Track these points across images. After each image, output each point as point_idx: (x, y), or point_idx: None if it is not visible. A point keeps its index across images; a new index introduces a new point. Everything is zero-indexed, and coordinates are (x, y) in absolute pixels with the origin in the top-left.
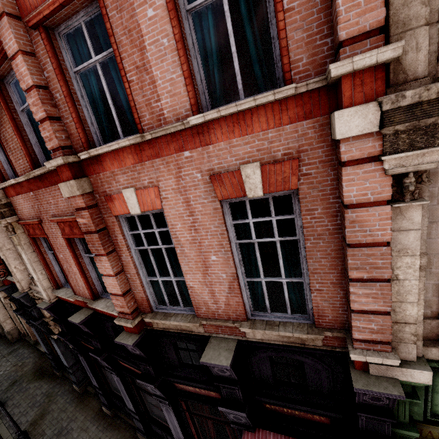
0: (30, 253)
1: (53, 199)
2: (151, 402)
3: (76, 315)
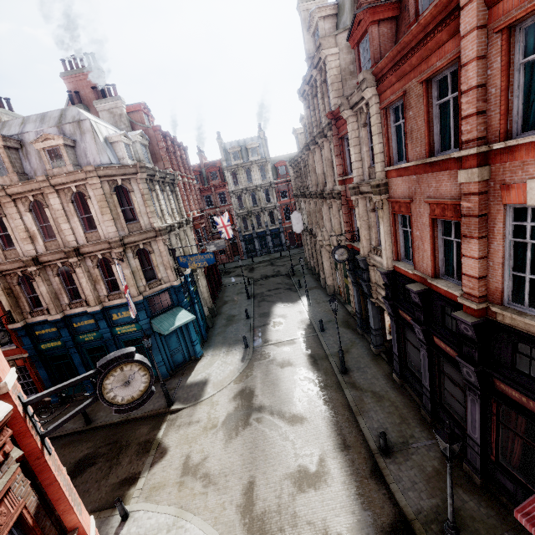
0: (387, 226)
1: (435, 183)
2: (449, 390)
3: (412, 285)
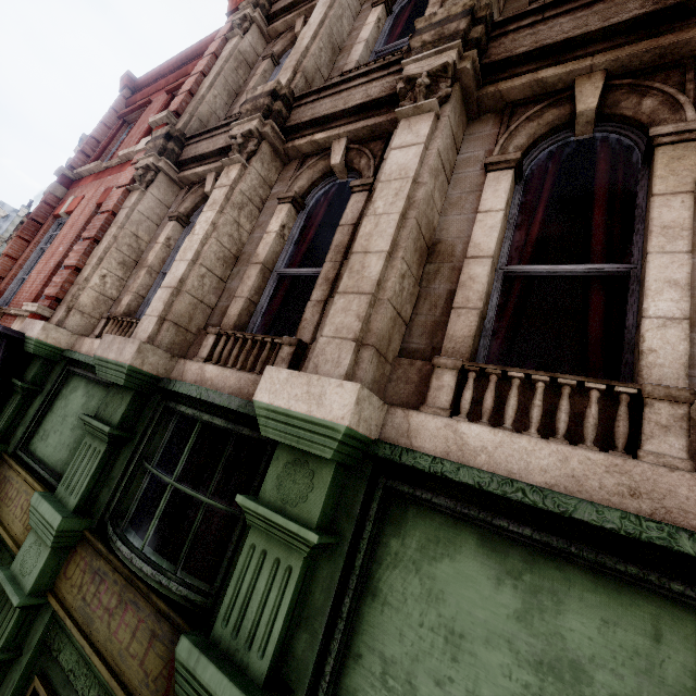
0: None
1: None
2: None
3: None
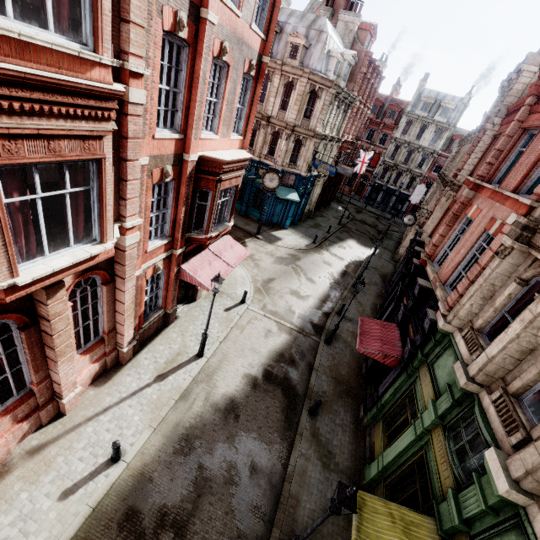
0: (441, 213)
1: None
2: None
3: (419, 248)
